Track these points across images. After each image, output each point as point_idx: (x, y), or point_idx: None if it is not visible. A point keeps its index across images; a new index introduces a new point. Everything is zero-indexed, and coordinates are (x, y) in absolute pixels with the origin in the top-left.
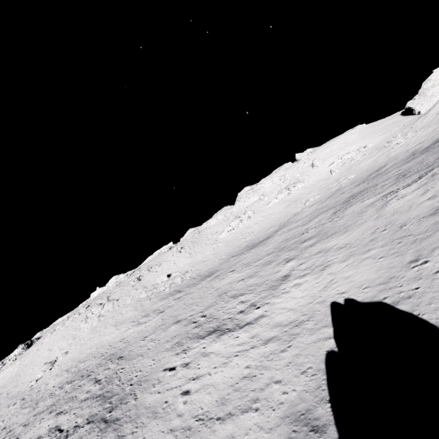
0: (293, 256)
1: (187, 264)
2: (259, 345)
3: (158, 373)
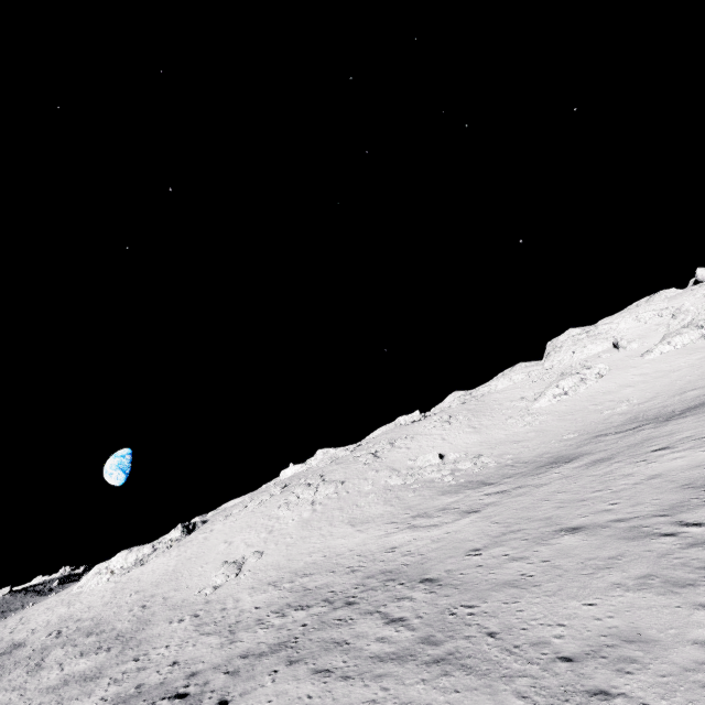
0: None
1: (474, 443)
2: None
3: (678, 649)
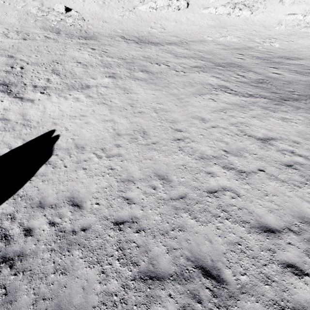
0: (118, 76)
1: (92, 12)
2: None
3: None
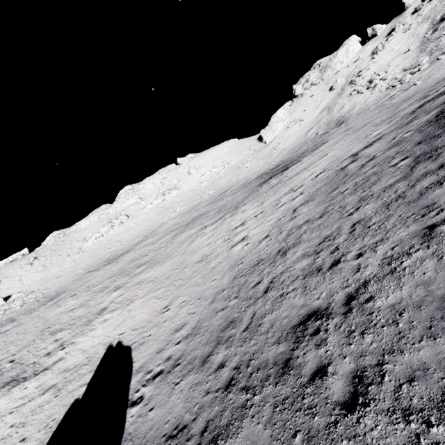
0: (122, 284)
1: (37, 280)
2: (37, 396)
3: None
